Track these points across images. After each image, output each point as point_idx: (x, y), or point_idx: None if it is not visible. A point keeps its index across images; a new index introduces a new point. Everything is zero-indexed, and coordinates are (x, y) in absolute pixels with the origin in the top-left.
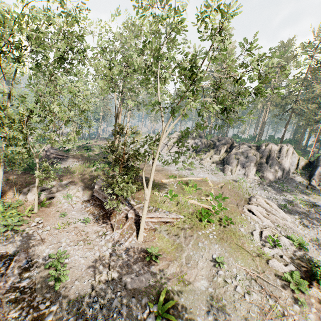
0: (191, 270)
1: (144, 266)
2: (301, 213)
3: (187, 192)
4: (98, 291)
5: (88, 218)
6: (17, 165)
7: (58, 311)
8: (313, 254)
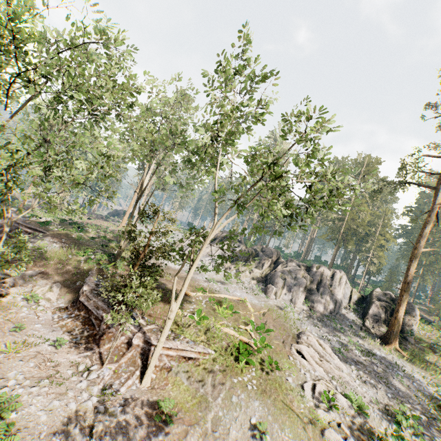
0: None
1: (149, 431)
2: (358, 362)
3: (220, 315)
4: None
5: (63, 339)
6: None
7: None
8: (374, 422)
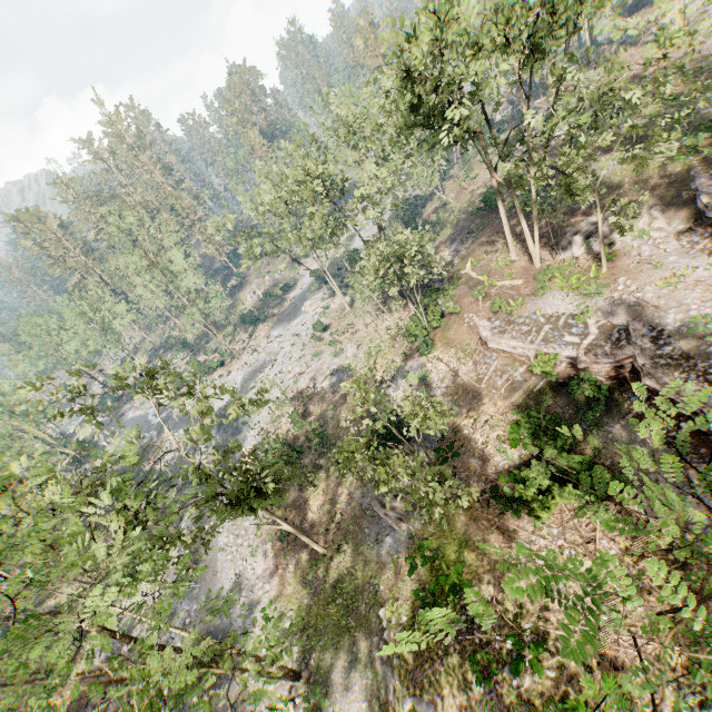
0: None
1: None
2: None
3: None
4: None
5: None
6: (545, 213)
7: None
8: None
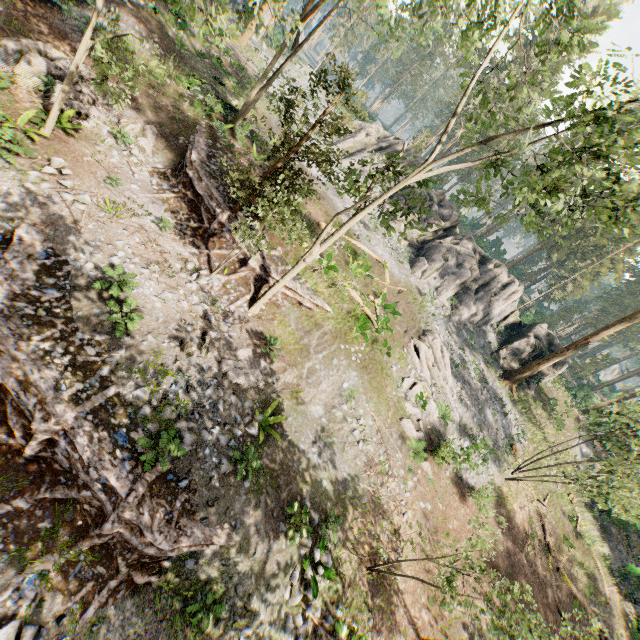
0: (310, 389)
1: (253, 356)
2: (466, 382)
3: (351, 272)
4: (185, 365)
5: (168, 222)
6: None
7: (120, 369)
8: (448, 431)
